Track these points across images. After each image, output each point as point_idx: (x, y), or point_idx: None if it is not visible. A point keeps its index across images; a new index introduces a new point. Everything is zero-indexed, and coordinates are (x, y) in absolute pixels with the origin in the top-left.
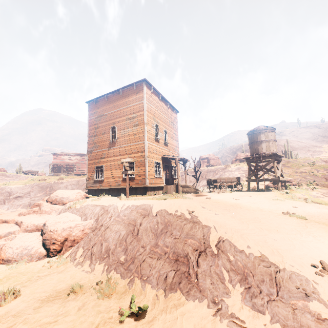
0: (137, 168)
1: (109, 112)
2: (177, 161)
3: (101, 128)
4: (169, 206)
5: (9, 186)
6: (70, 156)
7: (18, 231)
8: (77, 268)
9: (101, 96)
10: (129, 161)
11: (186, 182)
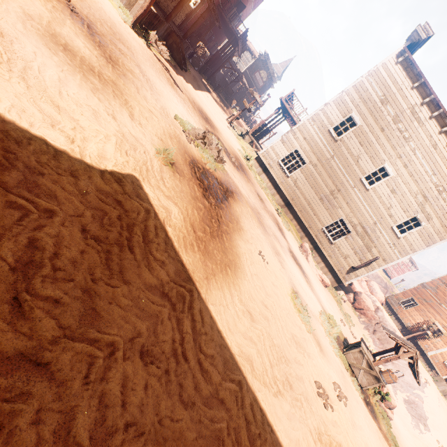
0: (439, 338)
1: None
2: None
3: None
4: (421, 368)
5: None
6: None
7: None
8: (358, 321)
9: None
10: (440, 329)
11: None
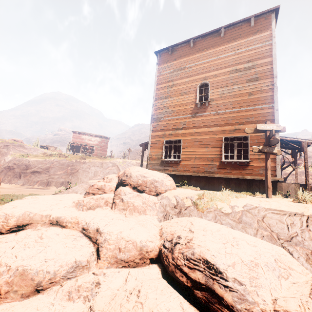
0: None
1: (197, 63)
2: (305, 145)
3: (179, 86)
4: None
5: (27, 158)
6: (91, 136)
7: (93, 258)
8: None
9: (183, 41)
10: (274, 130)
11: (297, 182)
